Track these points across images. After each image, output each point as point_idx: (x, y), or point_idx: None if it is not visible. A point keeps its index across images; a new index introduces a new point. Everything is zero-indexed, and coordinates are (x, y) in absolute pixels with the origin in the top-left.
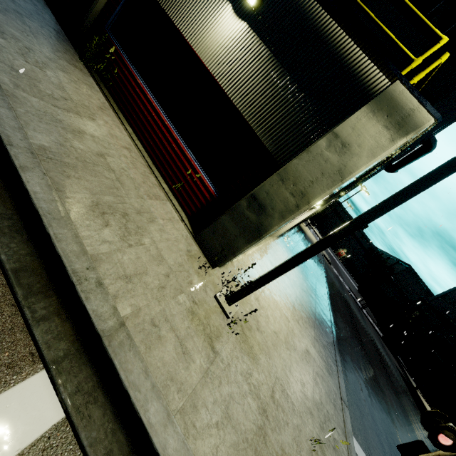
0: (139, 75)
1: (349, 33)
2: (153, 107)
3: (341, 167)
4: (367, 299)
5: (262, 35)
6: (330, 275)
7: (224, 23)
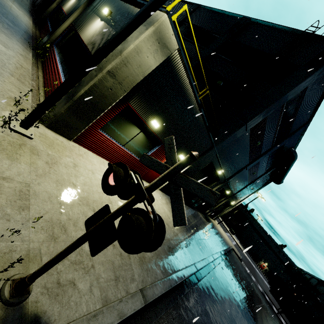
0: (57, 55)
1: (139, 6)
2: (56, 64)
3: (122, 49)
4: (280, 302)
5: (108, 22)
6: (233, 262)
7: (95, 25)
